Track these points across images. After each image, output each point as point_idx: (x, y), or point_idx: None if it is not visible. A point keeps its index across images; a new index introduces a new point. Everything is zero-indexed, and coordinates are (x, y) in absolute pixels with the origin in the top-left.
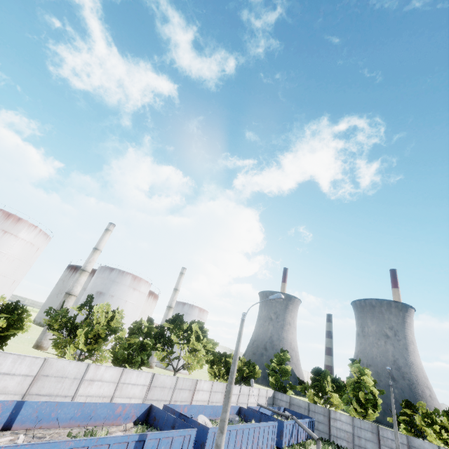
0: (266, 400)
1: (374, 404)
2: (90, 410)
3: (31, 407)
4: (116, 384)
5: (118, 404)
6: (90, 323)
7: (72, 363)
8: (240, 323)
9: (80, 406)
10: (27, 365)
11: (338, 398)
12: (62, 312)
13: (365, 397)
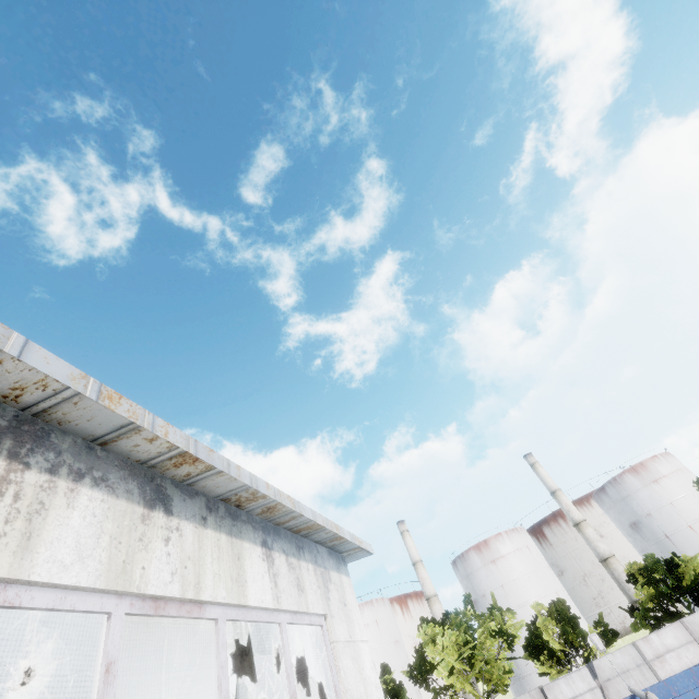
0: None
1: None
2: None
3: None
4: None
5: None
6: None
7: None
8: None
9: None
10: None
11: None
12: None
13: None
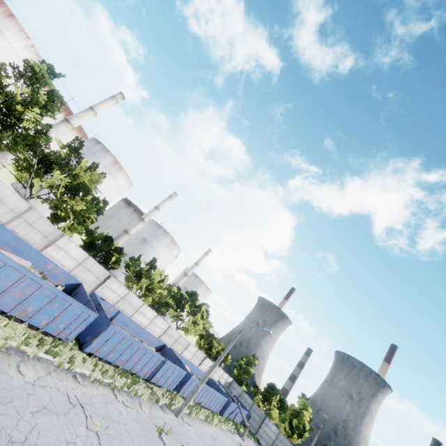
0: (225, 382)
1: (301, 433)
2: (140, 330)
3: (122, 315)
4: (150, 321)
5: (152, 335)
6: (146, 274)
7: (138, 299)
8: (239, 333)
9: (138, 326)
10: (121, 291)
11: (277, 413)
12: (138, 263)
13: (297, 425)
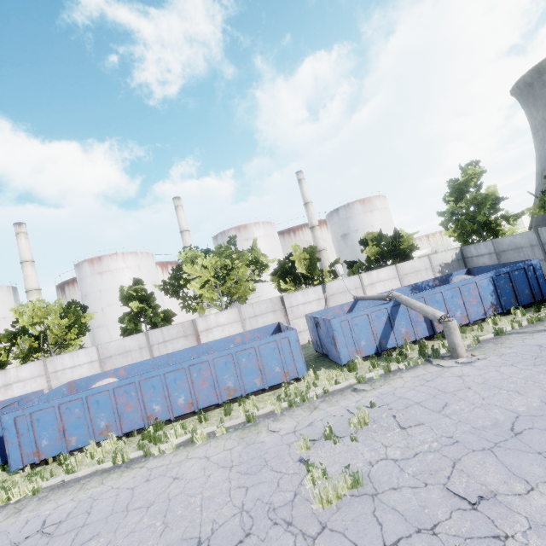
0: (437, 272)
1: None
2: None
3: None
4: (46, 377)
5: None
6: None
7: None
8: None
9: None
10: None
11: None
12: (9, 332)
13: None
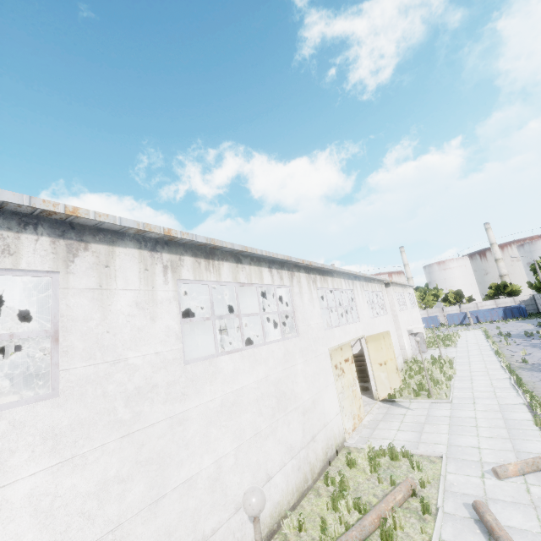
0: (517, 304)
1: None
2: None
3: None
4: None
5: None
6: None
7: None
8: None
9: None
10: None
11: None
12: None
13: None
